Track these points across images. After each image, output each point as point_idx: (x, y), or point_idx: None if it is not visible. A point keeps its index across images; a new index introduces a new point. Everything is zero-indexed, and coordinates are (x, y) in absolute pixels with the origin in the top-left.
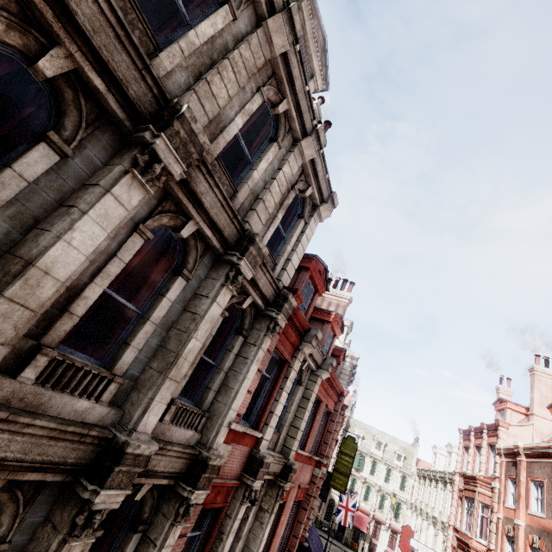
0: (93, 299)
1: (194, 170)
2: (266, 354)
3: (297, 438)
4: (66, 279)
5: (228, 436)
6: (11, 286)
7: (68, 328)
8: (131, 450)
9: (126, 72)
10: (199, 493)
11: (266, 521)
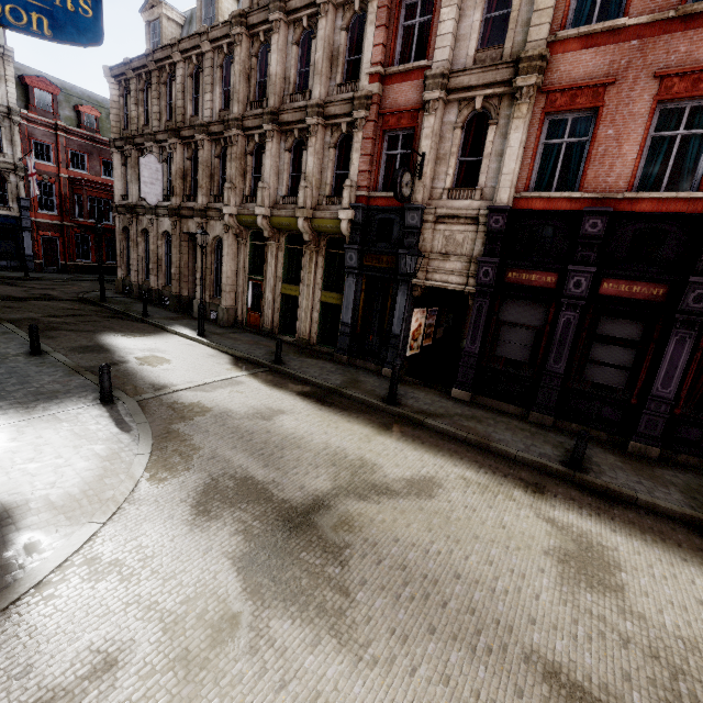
0: (293, 76)
1: (288, 5)
2: (379, 13)
3: (533, 25)
4: (277, 74)
5: (373, 80)
6: (270, 83)
7: (292, 88)
8: (309, 104)
9: (264, 16)
10: (358, 113)
11: (508, 131)
